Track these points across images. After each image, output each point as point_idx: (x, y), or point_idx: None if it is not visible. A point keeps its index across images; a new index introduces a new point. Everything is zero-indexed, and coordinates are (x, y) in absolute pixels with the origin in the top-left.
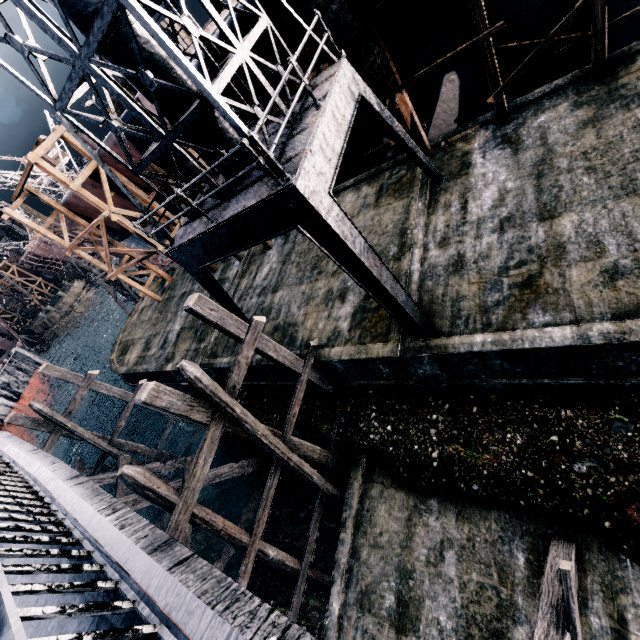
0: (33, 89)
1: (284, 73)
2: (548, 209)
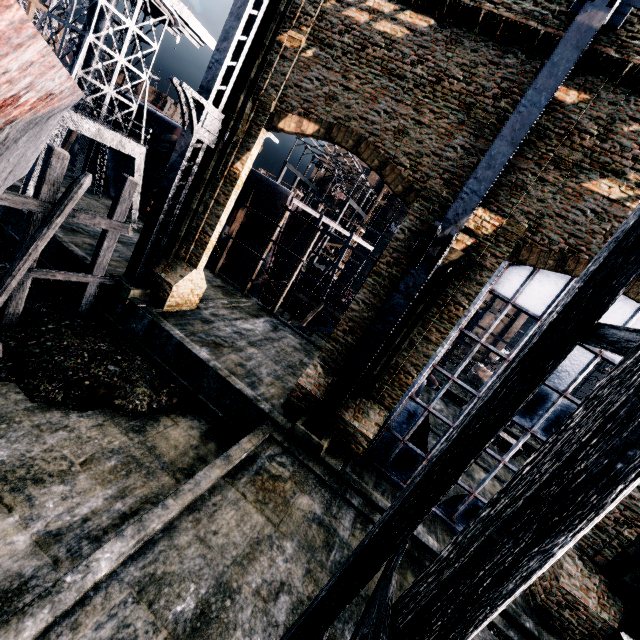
0: (51, 4)
1: (120, 116)
2: (123, 243)
